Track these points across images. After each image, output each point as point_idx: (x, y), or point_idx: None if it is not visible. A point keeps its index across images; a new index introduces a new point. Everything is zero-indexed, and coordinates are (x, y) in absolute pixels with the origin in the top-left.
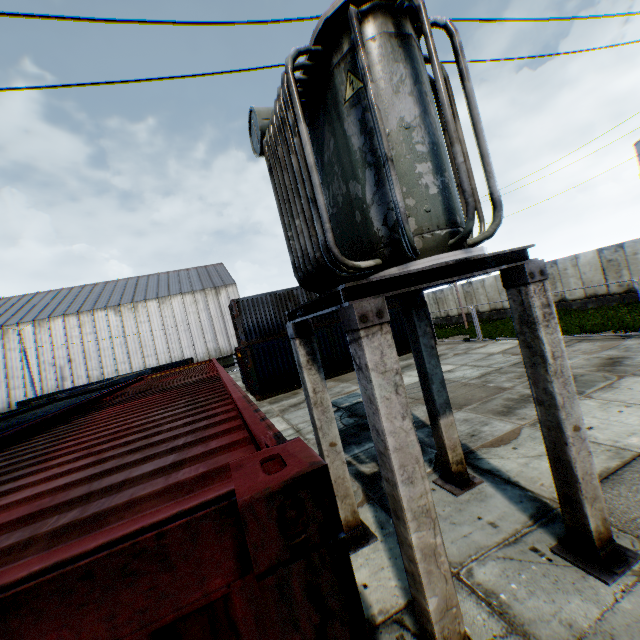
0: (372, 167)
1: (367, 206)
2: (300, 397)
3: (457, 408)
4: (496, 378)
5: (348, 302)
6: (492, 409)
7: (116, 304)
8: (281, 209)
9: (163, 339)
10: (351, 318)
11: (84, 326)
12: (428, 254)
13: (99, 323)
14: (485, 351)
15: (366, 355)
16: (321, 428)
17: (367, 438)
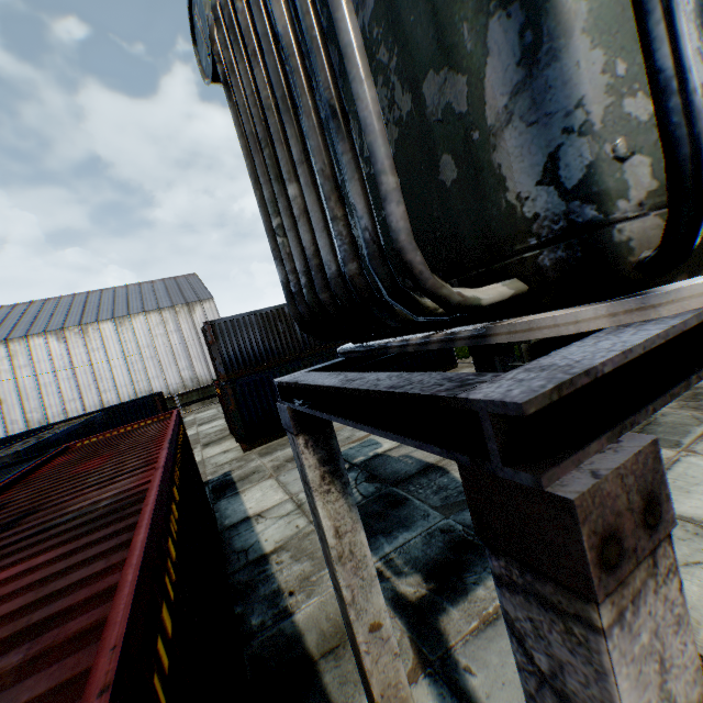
0: (514, 5)
1: (486, 133)
2: None
3: None
4: None
5: (535, 477)
6: None
7: (58, 328)
8: (254, 169)
9: (124, 369)
10: (541, 535)
11: (16, 357)
12: (686, 265)
13: (37, 353)
14: None
15: (621, 702)
16: (353, 601)
17: (399, 522)
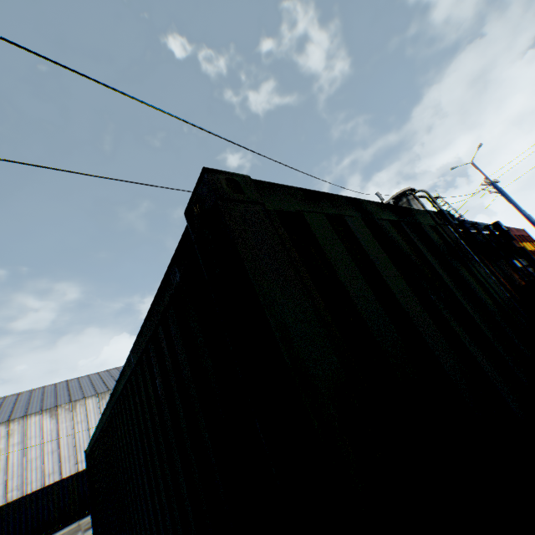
0: None
1: None
2: None
3: None
4: None
5: None
6: None
7: (53, 406)
8: None
9: None
10: None
11: (13, 435)
12: None
13: (31, 429)
14: None
15: None
16: None
17: None
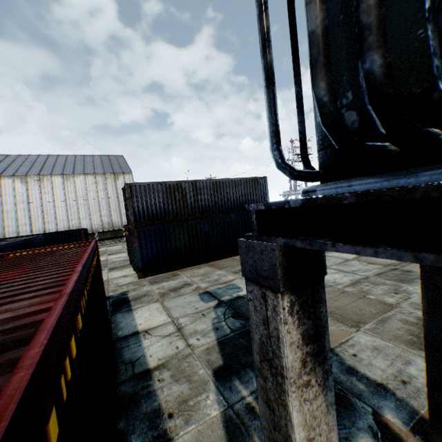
0: None
1: None
2: (179, 280)
3: (353, 325)
4: (371, 289)
5: None
6: (397, 335)
7: (23, 174)
8: None
9: (64, 209)
10: None
11: None
12: None
13: (5, 188)
14: (339, 255)
15: None
16: None
17: None
